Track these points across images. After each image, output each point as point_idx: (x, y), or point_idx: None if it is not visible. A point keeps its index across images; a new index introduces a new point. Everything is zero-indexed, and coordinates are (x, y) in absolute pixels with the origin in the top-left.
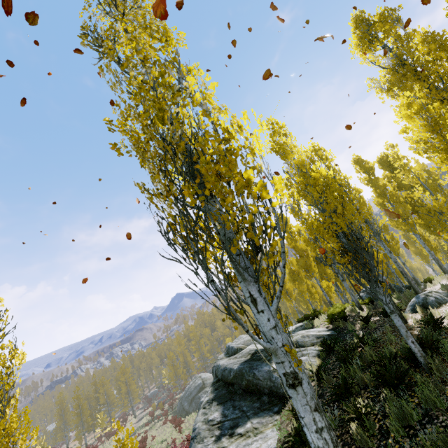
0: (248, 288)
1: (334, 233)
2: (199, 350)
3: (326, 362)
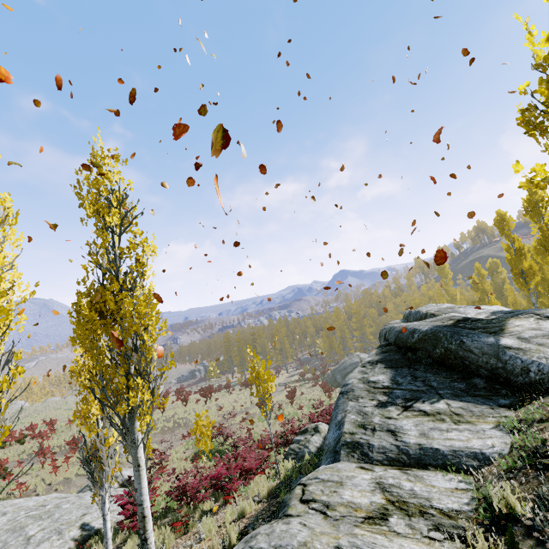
0: None
1: None
2: (361, 329)
3: None
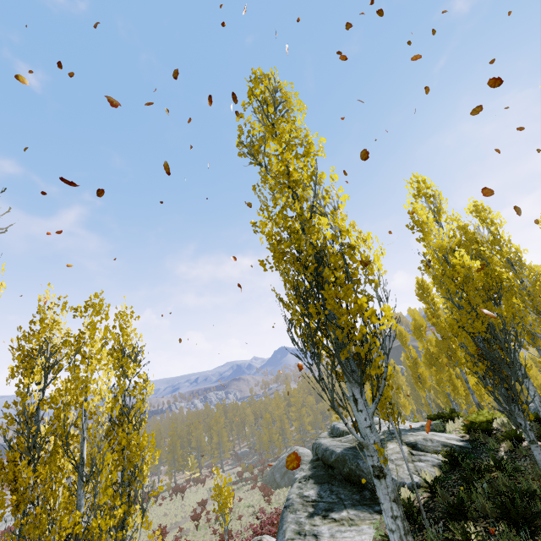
0: (351, 388)
1: (470, 334)
2: (300, 419)
3: (447, 477)
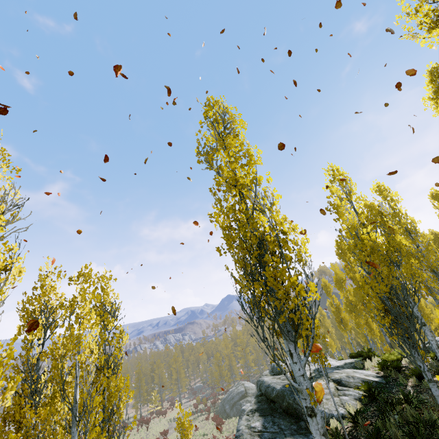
0: (288, 345)
1: (378, 294)
2: (245, 357)
3: (366, 409)
